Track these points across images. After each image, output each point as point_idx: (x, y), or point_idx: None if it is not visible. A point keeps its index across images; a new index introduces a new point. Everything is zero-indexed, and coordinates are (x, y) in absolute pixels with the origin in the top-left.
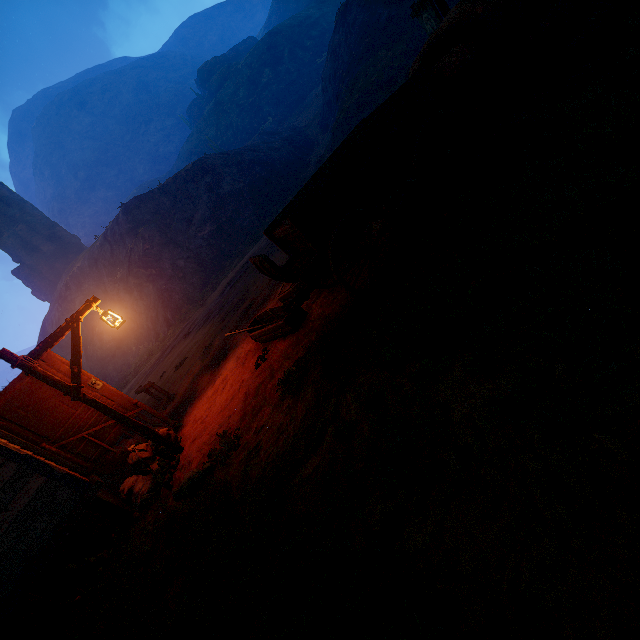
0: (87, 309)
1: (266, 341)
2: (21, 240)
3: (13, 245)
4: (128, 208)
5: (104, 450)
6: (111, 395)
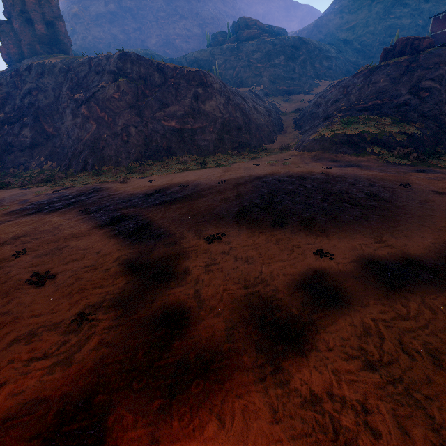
0: None
1: None
2: (23, 4)
3: (13, 2)
4: (125, 56)
5: None
6: None
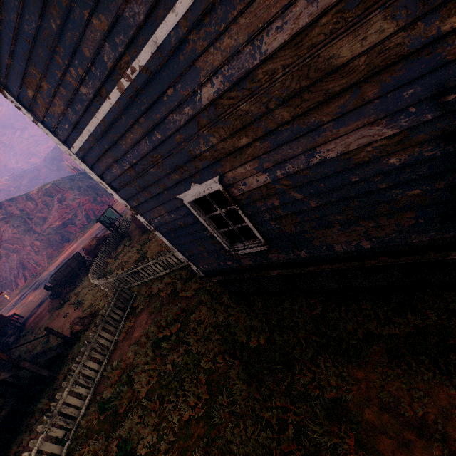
0: (0, 295)
1: (53, 299)
2: None
3: None
4: (3, 205)
5: (0, 332)
6: (3, 317)
